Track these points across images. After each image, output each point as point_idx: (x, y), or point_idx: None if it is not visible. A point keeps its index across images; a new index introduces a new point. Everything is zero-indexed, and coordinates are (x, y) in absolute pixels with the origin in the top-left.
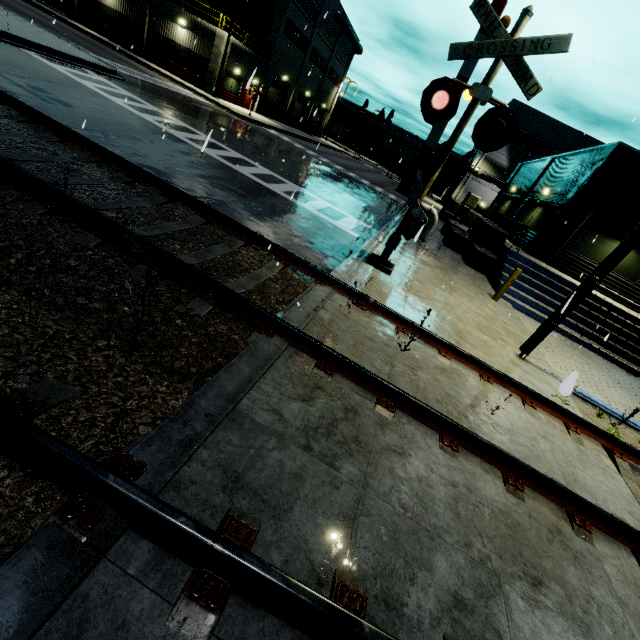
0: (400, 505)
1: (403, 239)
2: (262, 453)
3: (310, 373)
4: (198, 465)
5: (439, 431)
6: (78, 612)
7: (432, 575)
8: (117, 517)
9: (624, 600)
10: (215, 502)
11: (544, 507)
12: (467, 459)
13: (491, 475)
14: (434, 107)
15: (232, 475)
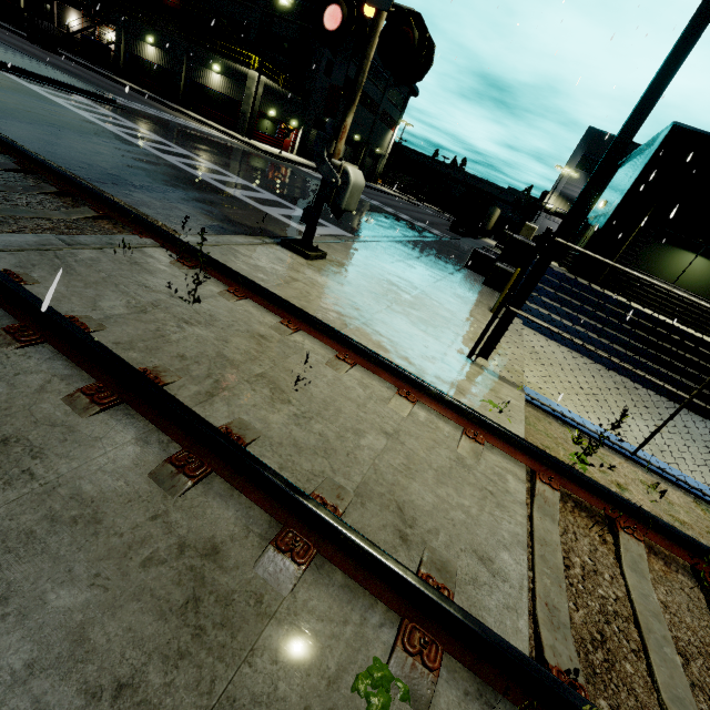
0: None
1: (393, 249)
2: None
3: None
4: None
5: (99, 377)
6: None
7: None
8: None
9: (241, 706)
10: None
11: (229, 511)
12: (119, 420)
13: (149, 448)
14: (327, 28)
15: None
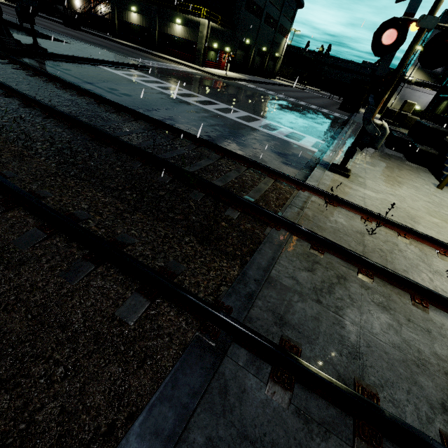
0: (389, 342)
1: None
2: (291, 303)
3: (308, 253)
4: (258, 309)
5: (410, 292)
6: (222, 381)
7: (422, 390)
8: (226, 335)
9: None
10: (272, 331)
11: None
12: (436, 313)
13: None
14: (384, 43)
15: (278, 316)
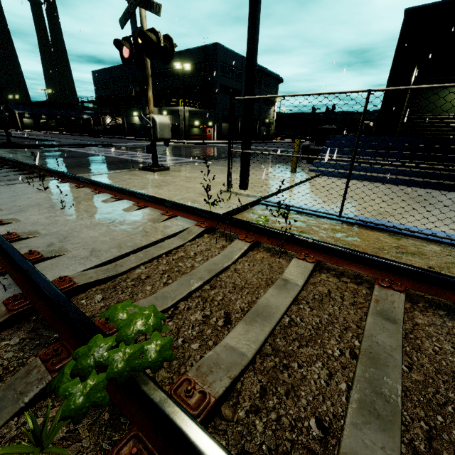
0: None
1: (238, 161)
2: None
3: None
4: None
5: None
6: None
7: None
8: None
9: None
10: None
11: None
12: None
13: None
14: (126, 57)
15: None
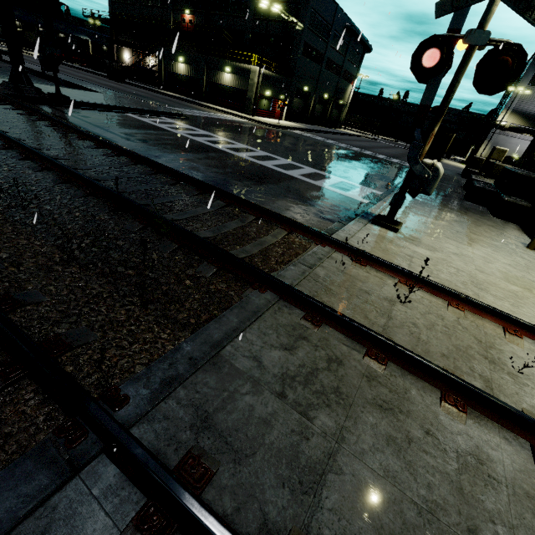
0: (380, 467)
1: (416, 199)
2: (235, 396)
3: (296, 324)
4: (174, 402)
5: (441, 388)
6: (45, 521)
7: None
8: (95, 441)
9: None
10: (181, 438)
11: None
12: (479, 423)
13: (514, 446)
14: (425, 66)
15: (202, 414)
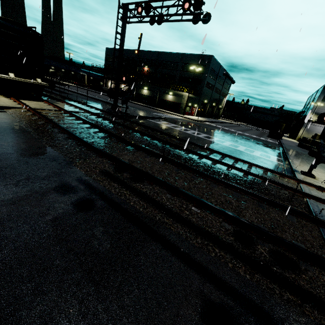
0: None
1: (300, 162)
2: None
3: None
4: None
5: None
6: None
7: None
8: None
9: None
10: None
11: None
12: None
13: None
14: None
15: None
